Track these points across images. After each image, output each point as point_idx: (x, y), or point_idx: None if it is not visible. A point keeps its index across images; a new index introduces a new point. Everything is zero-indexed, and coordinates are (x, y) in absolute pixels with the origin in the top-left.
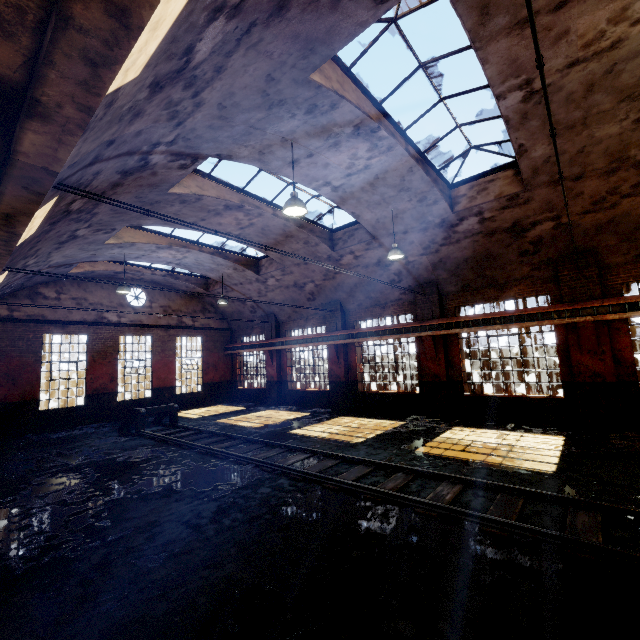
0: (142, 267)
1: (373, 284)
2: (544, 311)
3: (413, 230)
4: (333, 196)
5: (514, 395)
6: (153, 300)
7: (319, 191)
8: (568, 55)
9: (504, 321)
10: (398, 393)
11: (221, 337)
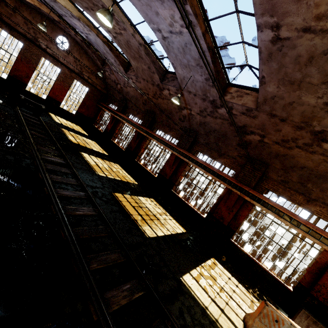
0: (70, 26)
1: (172, 115)
2: (225, 177)
3: (199, 96)
4: (163, 43)
5: (188, 203)
6: (71, 51)
7: (155, 33)
8: (305, 19)
9: (207, 170)
10: (148, 171)
11: (99, 96)
